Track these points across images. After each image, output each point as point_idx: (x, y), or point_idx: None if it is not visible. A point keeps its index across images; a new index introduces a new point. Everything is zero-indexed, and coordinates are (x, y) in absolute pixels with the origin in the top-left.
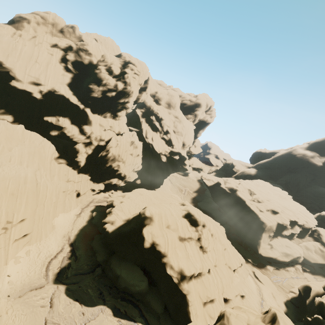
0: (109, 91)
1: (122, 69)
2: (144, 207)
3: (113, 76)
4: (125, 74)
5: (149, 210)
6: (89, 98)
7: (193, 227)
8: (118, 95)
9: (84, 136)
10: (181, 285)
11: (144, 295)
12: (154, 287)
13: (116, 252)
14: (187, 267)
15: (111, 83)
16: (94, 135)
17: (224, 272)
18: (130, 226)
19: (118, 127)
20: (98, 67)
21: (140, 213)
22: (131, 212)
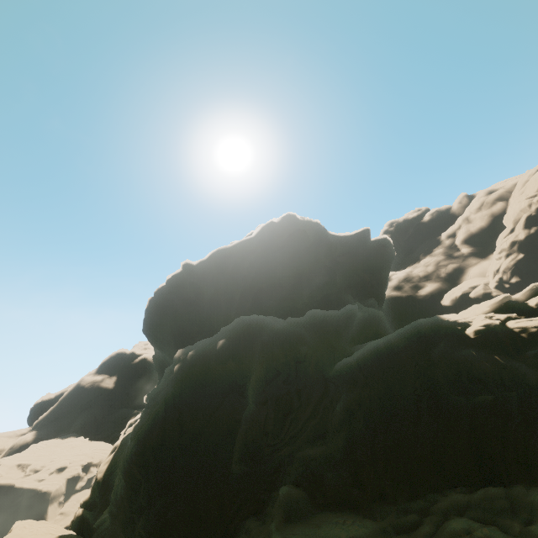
0: None
1: None
2: None
3: None
4: None
5: None
6: None
7: None
8: None
9: None
10: None
11: None
12: None
13: None
14: None
15: None
16: None
17: None
18: None
19: None
20: None
21: None
22: None
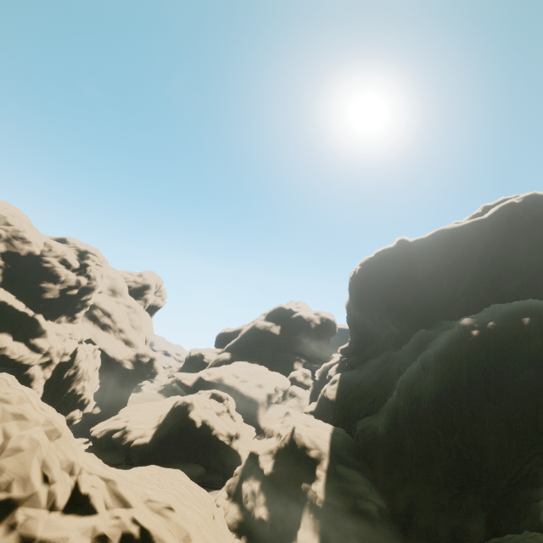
0: (70, 289)
1: (81, 260)
2: (176, 402)
3: (72, 270)
4: (86, 266)
5: (188, 397)
6: (40, 300)
7: (221, 403)
8: (80, 292)
9: (40, 354)
10: (232, 444)
11: (205, 476)
12: (207, 471)
13: (159, 461)
14: (232, 429)
15: (72, 279)
16: (55, 349)
17: (250, 436)
18: (171, 423)
19: (79, 332)
20: (45, 259)
21: (179, 405)
22: (152, 421)
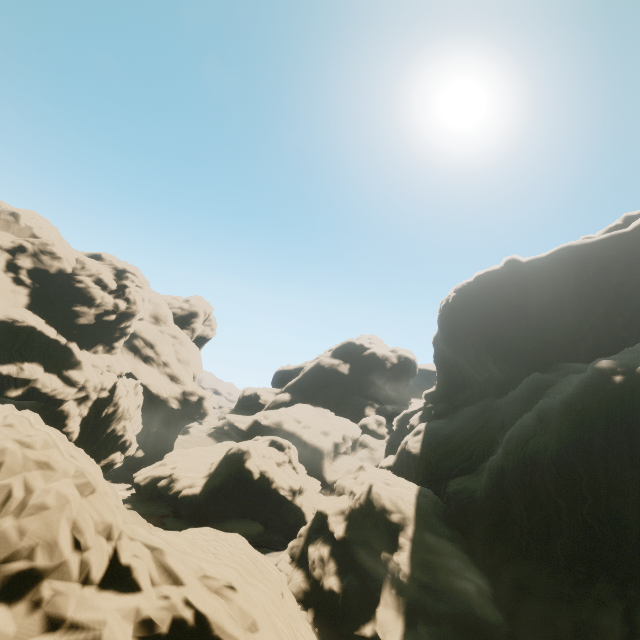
0: (107, 314)
1: (118, 281)
2: (230, 449)
3: (108, 292)
4: (125, 288)
5: (244, 444)
6: (74, 326)
7: (282, 452)
8: (119, 318)
9: (74, 389)
10: (295, 500)
11: (263, 535)
12: (266, 528)
13: (211, 515)
14: (295, 483)
15: (109, 302)
16: (91, 383)
17: (314, 491)
18: (225, 473)
19: (118, 365)
20: (77, 278)
21: (233, 452)
22: (202, 469)
